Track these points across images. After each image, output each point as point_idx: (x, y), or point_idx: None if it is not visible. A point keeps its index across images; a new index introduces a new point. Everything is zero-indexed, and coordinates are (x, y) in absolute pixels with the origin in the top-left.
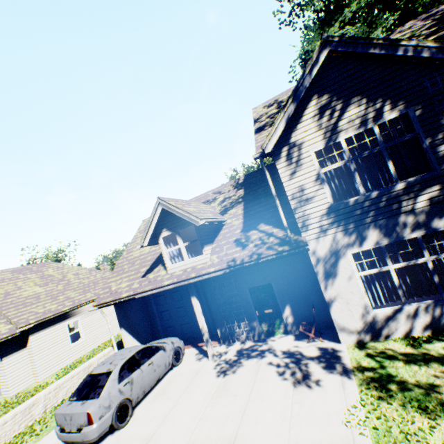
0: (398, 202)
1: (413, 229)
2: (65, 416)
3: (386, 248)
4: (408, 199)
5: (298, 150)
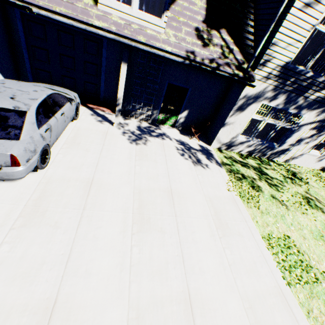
0: (309, 89)
1: (295, 108)
2: None
3: (273, 109)
4: (313, 90)
5: None
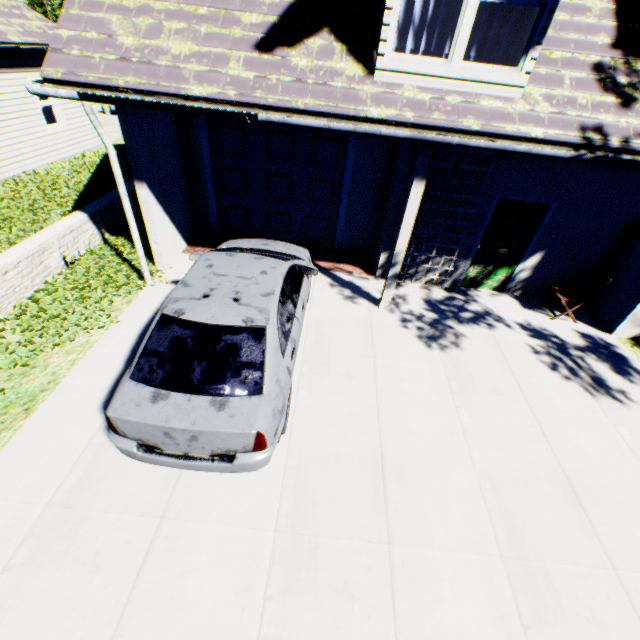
0: None
1: None
2: (166, 432)
3: None
4: None
5: None
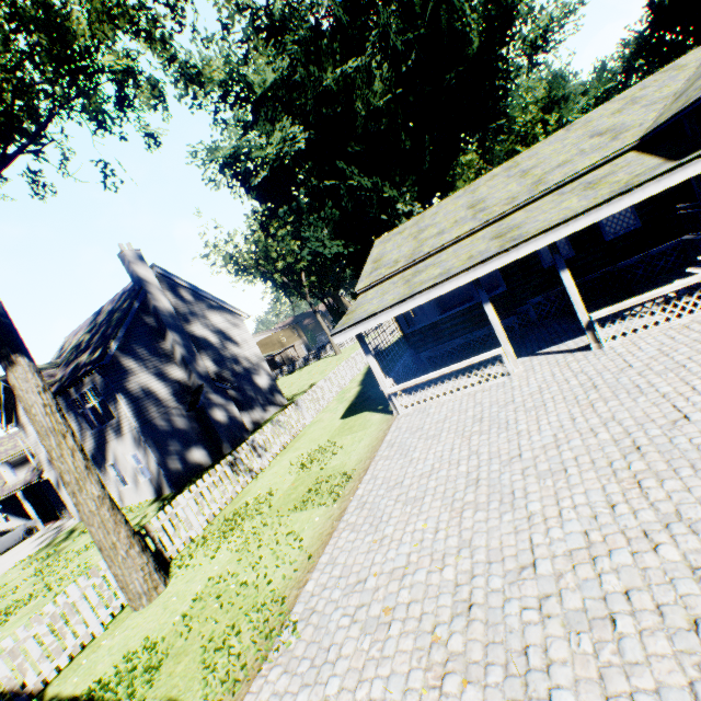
0: None
1: None
2: None
3: None
4: None
5: (25, 425)
